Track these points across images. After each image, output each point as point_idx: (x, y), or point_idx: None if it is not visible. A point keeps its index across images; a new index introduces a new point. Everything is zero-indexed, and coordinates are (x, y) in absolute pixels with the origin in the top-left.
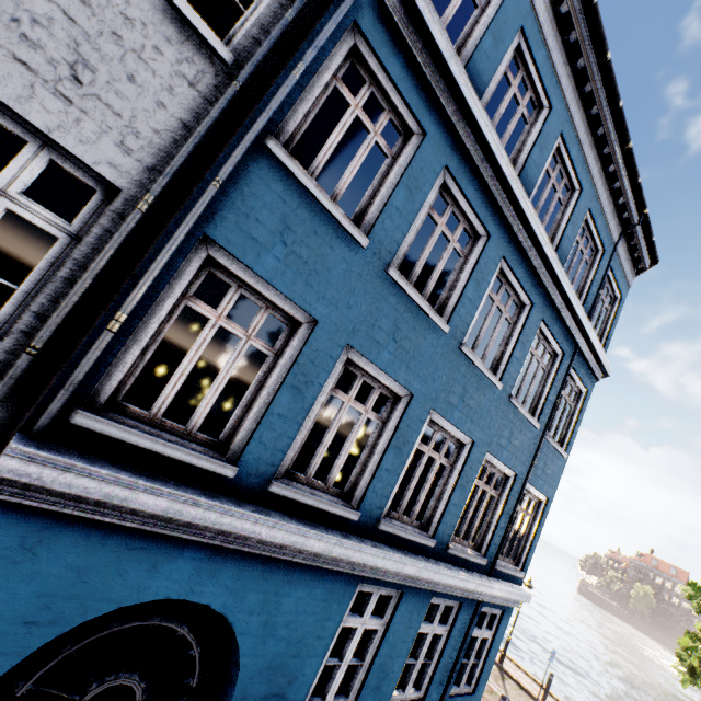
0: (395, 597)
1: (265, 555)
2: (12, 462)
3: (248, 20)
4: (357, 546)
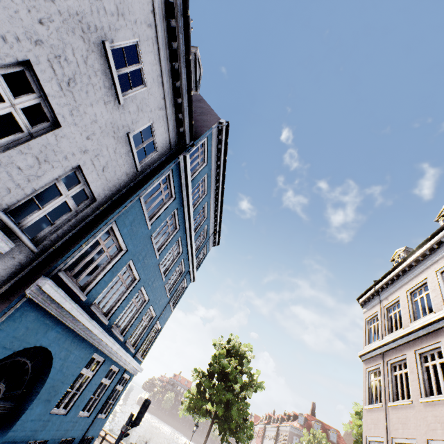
0: (101, 362)
1: (76, 334)
2: (48, 286)
3: (147, 159)
4: (106, 334)
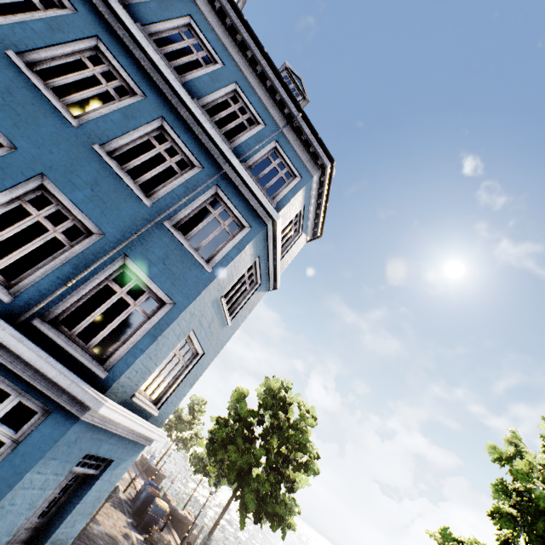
0: None
1: None
2: None
3: None
4: None
